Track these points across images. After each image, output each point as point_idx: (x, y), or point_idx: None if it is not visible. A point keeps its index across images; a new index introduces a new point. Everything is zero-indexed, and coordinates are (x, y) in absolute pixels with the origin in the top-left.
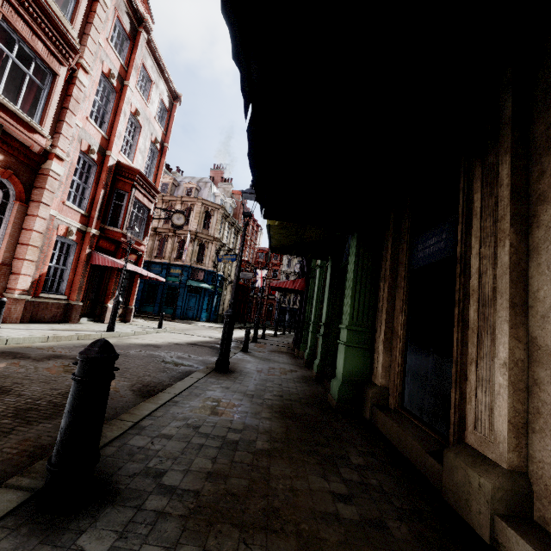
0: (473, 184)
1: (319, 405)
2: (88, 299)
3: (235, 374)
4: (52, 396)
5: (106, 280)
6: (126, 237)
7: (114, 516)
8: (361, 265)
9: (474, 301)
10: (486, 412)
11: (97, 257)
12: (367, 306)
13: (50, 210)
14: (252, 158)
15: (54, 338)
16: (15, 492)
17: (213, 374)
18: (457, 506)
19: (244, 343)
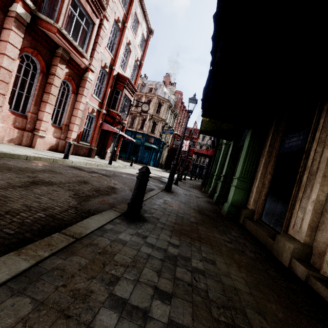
0: (322, 114)
1: (217, 213)
2: (98, 146)
3: (174, 193)
4: (103, 187)
5: (107, 137)
6: (118, 115)
7: (149, 225)
8: (251, 147)
9: (307, 172)
10: (300, 221)
11: (105, 125)
12: (250, 169)
13: (86, 99)
14: (204, 89)
15: (89, 164)
16: (117, 212)
17: (164, 191)
18: (277, 255)
19: (176, 180)
